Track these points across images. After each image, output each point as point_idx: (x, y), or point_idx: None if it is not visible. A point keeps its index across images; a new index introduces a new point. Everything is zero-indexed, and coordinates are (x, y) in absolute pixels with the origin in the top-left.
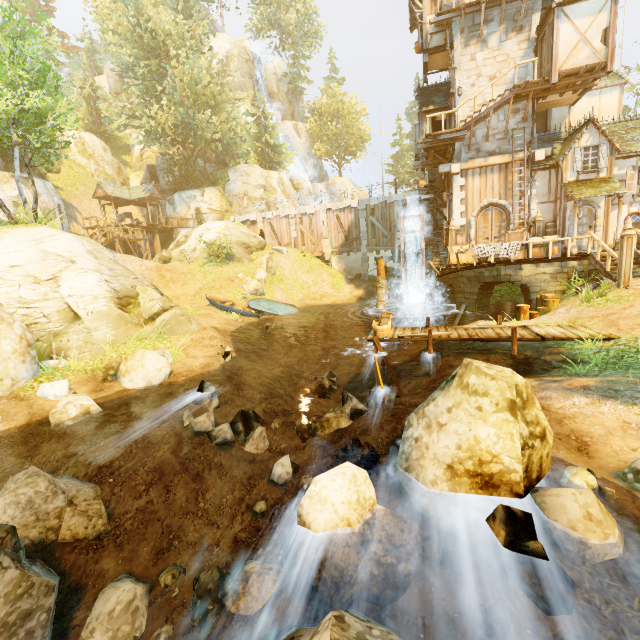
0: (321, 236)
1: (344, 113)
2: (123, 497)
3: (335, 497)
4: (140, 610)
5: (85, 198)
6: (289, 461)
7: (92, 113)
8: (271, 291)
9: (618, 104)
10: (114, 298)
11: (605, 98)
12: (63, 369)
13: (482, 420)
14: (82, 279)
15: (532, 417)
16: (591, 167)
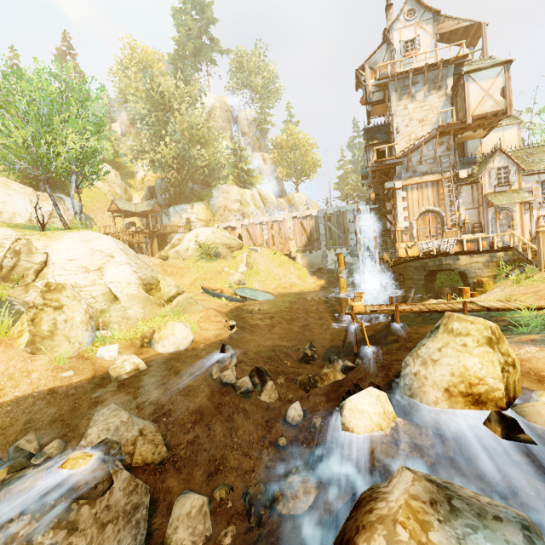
0: (288, 238)
1: (300, 146)
2: (175, 432)
3: (369, 409)
4: (208, 515)
5: (99, 212)
6: (299, 406)
7: None
8: (250, 282)
9: (517, 137)
10: (141, 284)
11: (507, 133)
12: (111, 337)
13: (468, 353)
14: (119, 269)
15: (504, 350)
16: (504, 182)
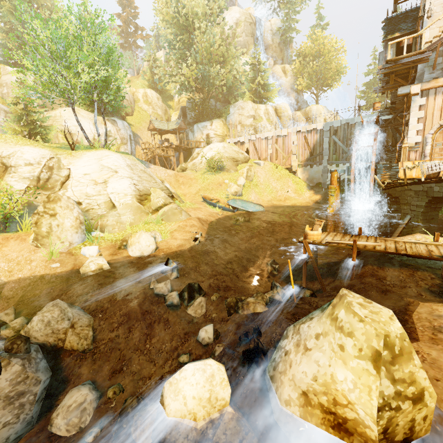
0: (291, 152)
1: (324, 52)
2: (104, 328)
3: (188, 391)
4: (87, 410)
5: (145, 130)
6: (212, 329)
7: (153, 76)
8: (247, 193)
9: None
10: (137, 195)
11: None
12: (98, 238)
13: (342, 360)
14: (120, 183)
15: (404, 374)
16: None
